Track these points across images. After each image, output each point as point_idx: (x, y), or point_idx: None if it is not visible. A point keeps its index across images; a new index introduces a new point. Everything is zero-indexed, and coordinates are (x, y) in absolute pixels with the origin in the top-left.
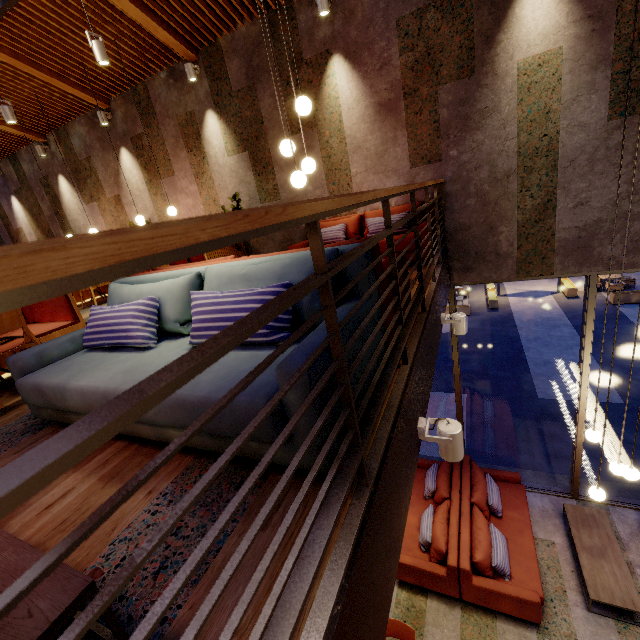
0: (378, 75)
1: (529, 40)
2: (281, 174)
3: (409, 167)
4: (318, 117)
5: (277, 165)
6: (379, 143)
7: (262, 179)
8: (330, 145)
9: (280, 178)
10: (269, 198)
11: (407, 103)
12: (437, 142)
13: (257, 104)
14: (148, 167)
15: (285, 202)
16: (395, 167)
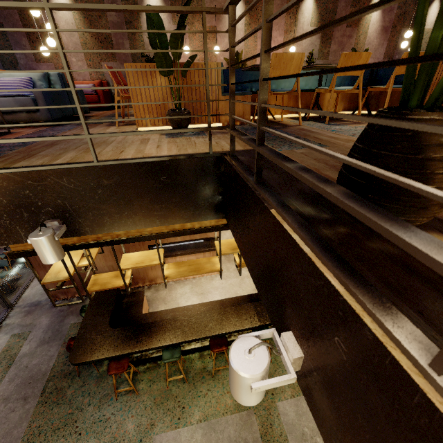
0: (387, 14)
1: (428, 23)
2: (333, 46)
3: (382, 58)
4: (360, 22)
5: (333, 40)
6: (377, 44)
7: (323, 46)
8: (360, 38)
9: (332, 48)
10: (322, 57)
11: (391, 30)
12: (394, 51)
13: (337, 3)
14: (252, 13)
15: (329, 62)
16: (378, 57)
